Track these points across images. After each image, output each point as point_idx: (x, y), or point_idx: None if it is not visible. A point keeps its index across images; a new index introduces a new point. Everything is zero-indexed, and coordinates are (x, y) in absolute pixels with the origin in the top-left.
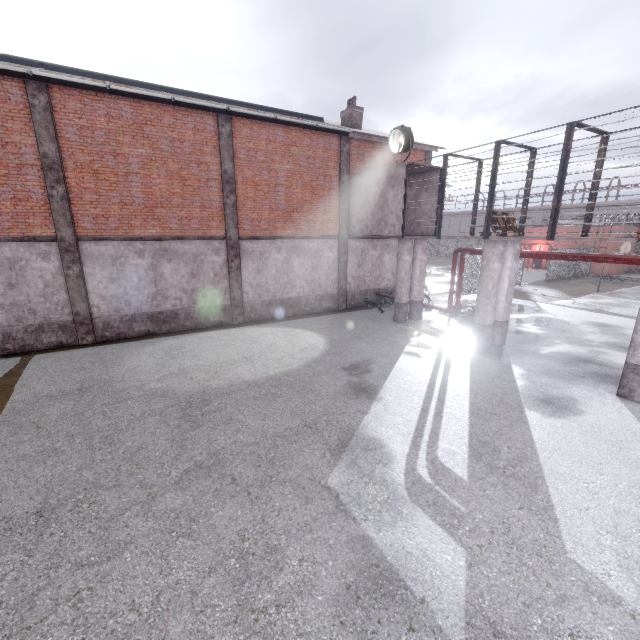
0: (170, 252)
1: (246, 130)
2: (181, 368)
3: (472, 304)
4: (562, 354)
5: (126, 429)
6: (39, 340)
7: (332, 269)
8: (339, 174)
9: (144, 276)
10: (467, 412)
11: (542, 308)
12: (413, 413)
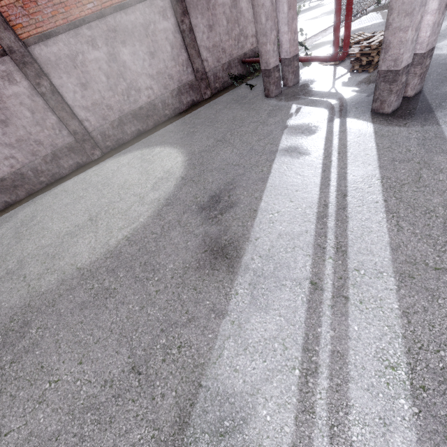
0: None
1: None
2: (20, 259)
3: (364, 35)
4: None
5: None
6: None
7: (177, 47)
8: None
9: None
10: (391, 275)
11: None
12: (297, 298)
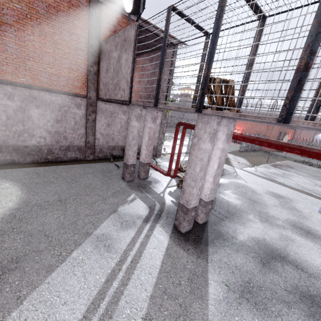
0: None
1: None
2: None
3: None
4: (258, 242)
5: None
6: None
7: (79, 124)
8: (88, 36)
9: None
10: None
11: (238, 174)
12: None
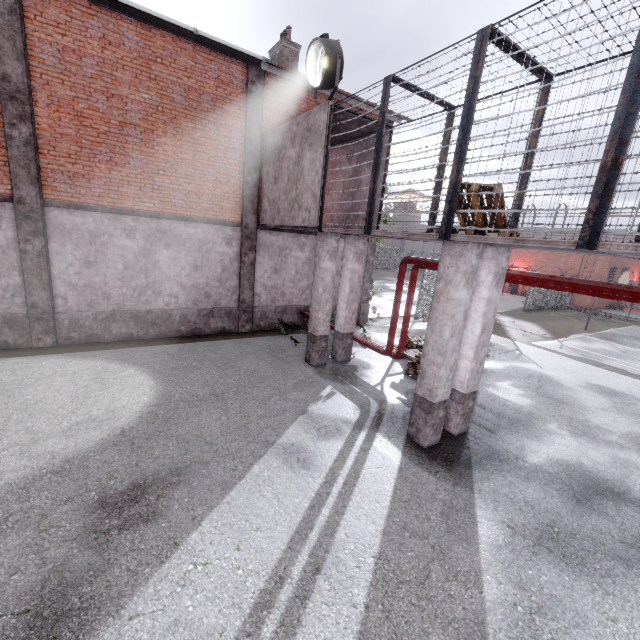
0: None
1: (56, 11)
2: None
3: None
4: (567, 467)
5: None
6: None
7: (229, 272)
8: (244, 127)
9: None
10: None
11: (523, 352)
12: None
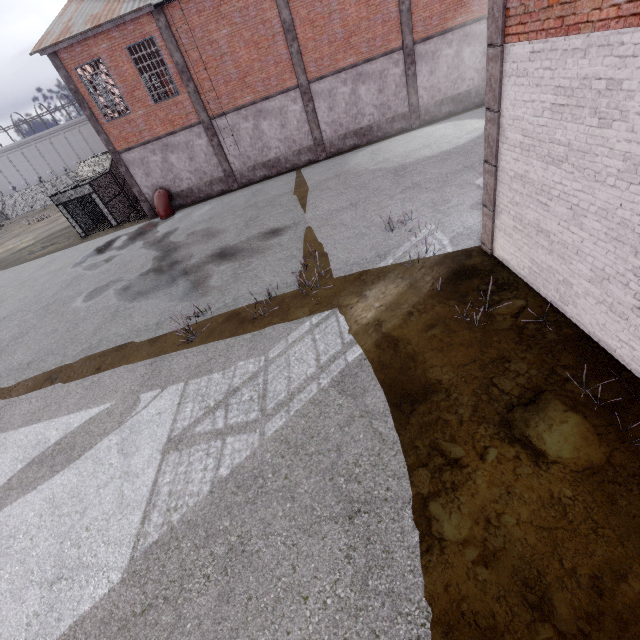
0: (363, 75)
1: None
2: (384, 159)
3: None
4: None
5: (369, 183)
6: (300, 160)
7: None
8: None
9: (348, 101)
10: None
11: None
12: None
